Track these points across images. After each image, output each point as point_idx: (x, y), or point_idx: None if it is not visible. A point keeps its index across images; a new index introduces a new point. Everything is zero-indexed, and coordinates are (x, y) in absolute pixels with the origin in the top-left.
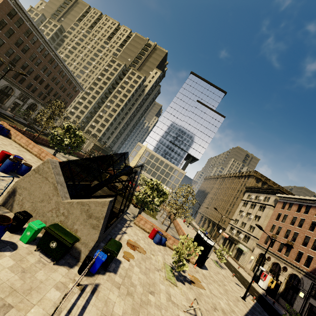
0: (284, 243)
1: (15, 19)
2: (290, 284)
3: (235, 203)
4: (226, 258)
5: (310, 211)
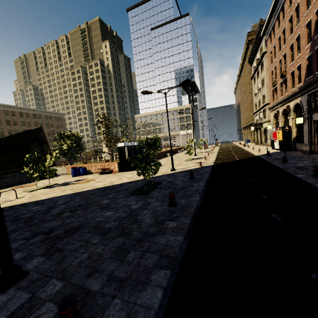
0: (281, 81)
1: None
2: None
3: (251, 88)
4: (244, 149)
5: (285, 10)
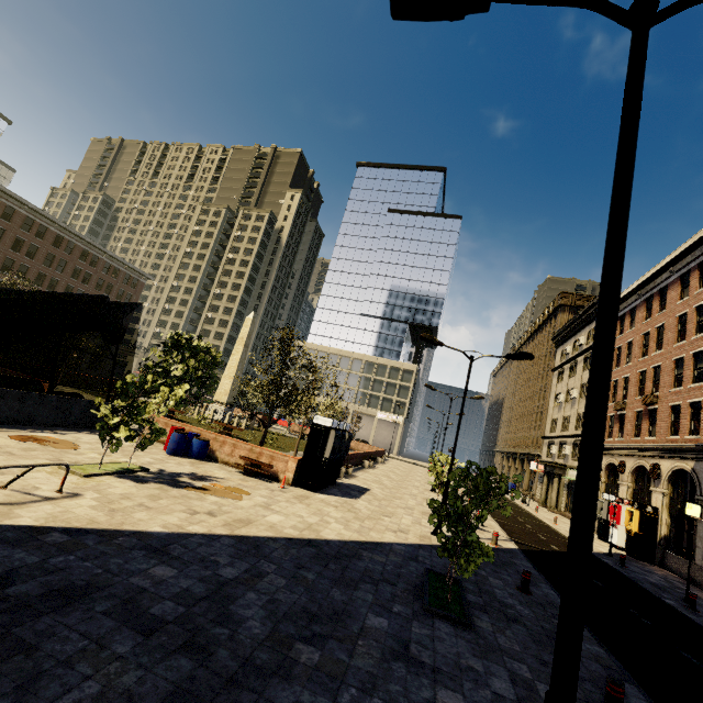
0: (640, 409)
1: None
2: (677, 504)
3: (546, 387)
4: (529, 512)
5: (669, 298)
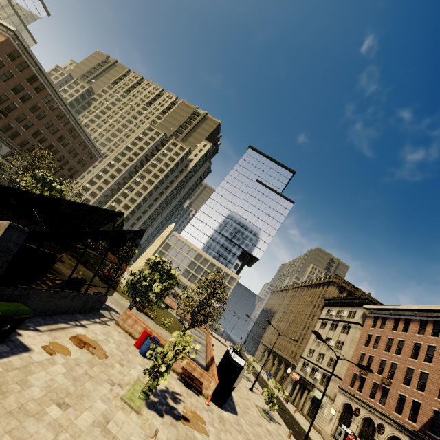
0: (377, 382)
1: (17, 61)
2: None
3: (310, 324)
4: (292, 414)
5: (411, 327)
